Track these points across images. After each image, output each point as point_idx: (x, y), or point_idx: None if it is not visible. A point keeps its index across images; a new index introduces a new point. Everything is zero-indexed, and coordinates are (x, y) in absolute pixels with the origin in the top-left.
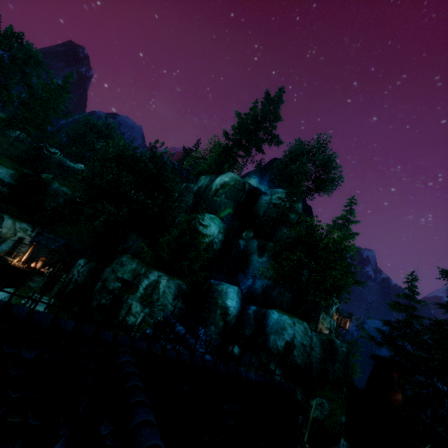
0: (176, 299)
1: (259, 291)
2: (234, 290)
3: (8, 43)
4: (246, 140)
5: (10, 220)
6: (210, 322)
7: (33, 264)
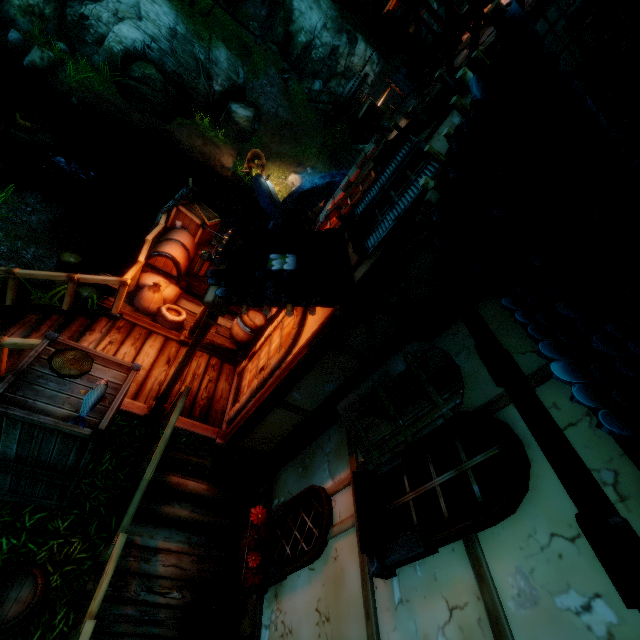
0: None
1: None
2: None
3: None
4: None
5: (363, 43)
6: None
7: None
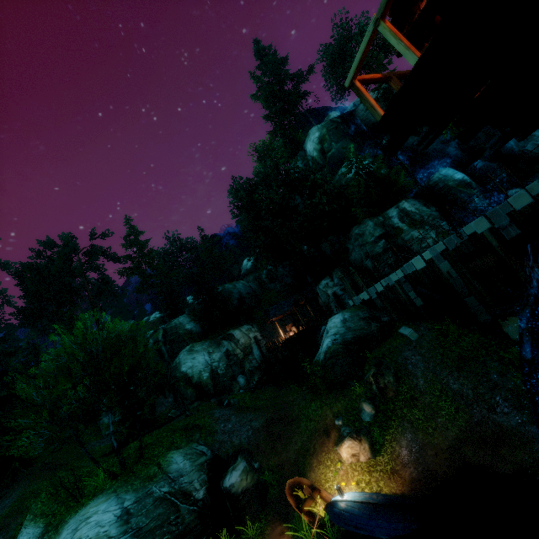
0: (429, 207)
1: (459, 154)
2: (446, 168)
3: (74, 245)
4: (286, 101)
5: (236, 330)
6: (467, 200)
7: (291, 334)
